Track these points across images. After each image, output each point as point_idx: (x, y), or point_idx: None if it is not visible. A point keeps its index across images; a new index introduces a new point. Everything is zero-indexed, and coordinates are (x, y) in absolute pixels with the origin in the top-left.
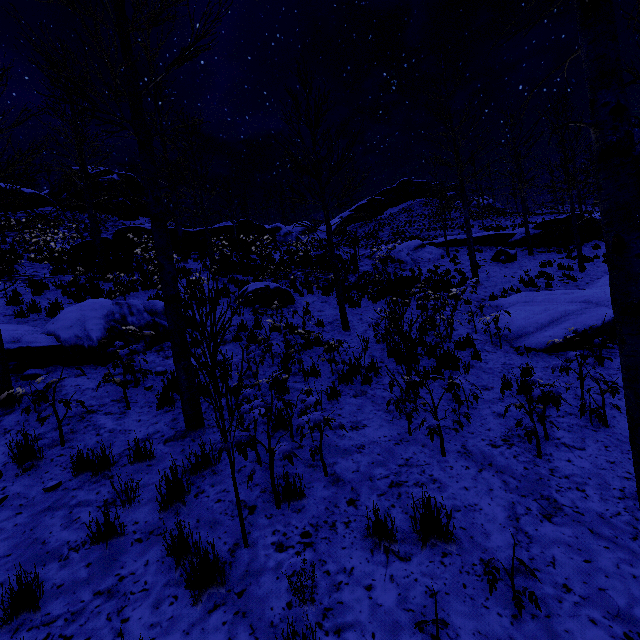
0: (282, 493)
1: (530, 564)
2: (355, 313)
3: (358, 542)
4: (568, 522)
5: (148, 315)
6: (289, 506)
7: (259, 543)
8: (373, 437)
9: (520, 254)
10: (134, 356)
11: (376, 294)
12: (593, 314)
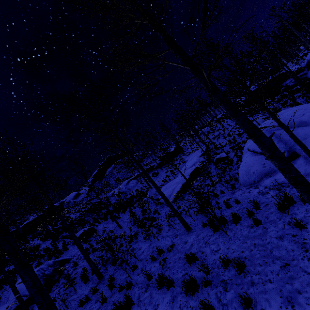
0: (133, 268)
1: (174, 245)
2: (120, 221)
3: (150, 263)
4: (179, 236)
5: (50, 267)
6: (135, 269)
7: (134, 277)
8: (144, 248)
9: (159, 170)
10: (57, 283)
11: (123, 209)
12: (178, 187)
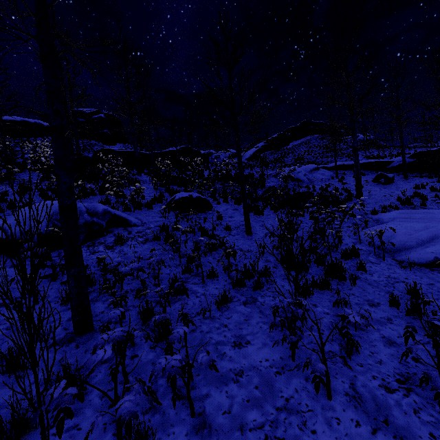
0: None
1: None
2: (258, 220)
3: None
4: None
5: (88, 216)
6: None
7: None
8: (254, 360)
9: (396, 178)
10: None
11: (277, 205)
12: None
